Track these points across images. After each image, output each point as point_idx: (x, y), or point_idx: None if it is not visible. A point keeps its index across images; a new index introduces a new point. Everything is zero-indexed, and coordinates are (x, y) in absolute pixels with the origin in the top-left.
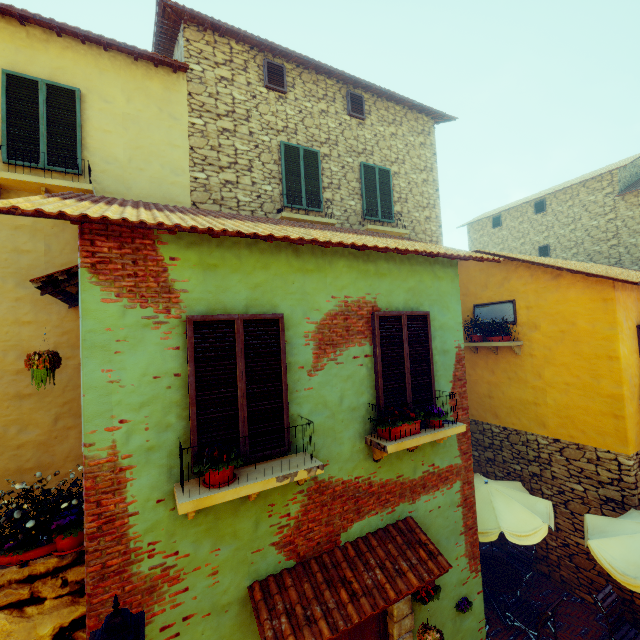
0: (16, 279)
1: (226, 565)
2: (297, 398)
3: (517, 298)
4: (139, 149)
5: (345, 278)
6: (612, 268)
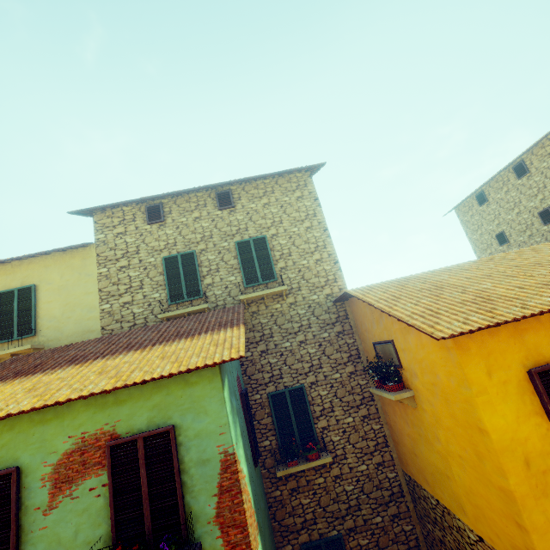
0: None
1: None
2: (32, 538)
3: (393, 338)
4: (68, 305)
5: (83, 416)
6: None
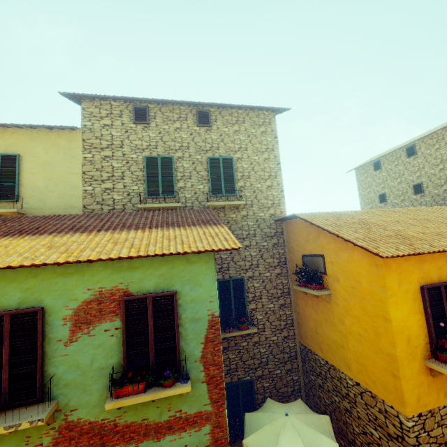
0: None
1: None
2: (54, 362)
3: (325, 253)
4: (52, 180)
5: (101, 274)
6: (443, 216)
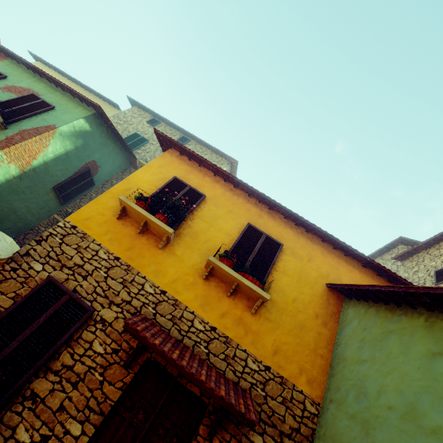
0: None
1: None
2: None
3: None
4: None
5: (40, 87)
6: None
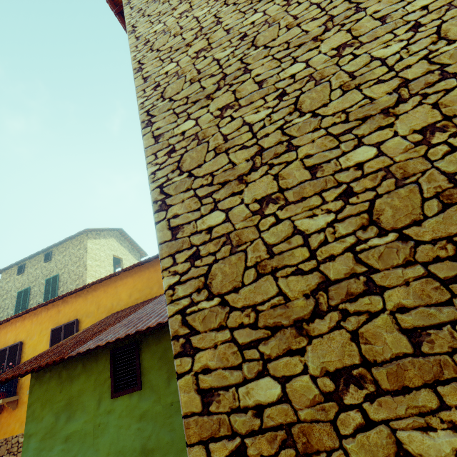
0: None
1: None
2: None
3: None
4: None
5: None
6: None
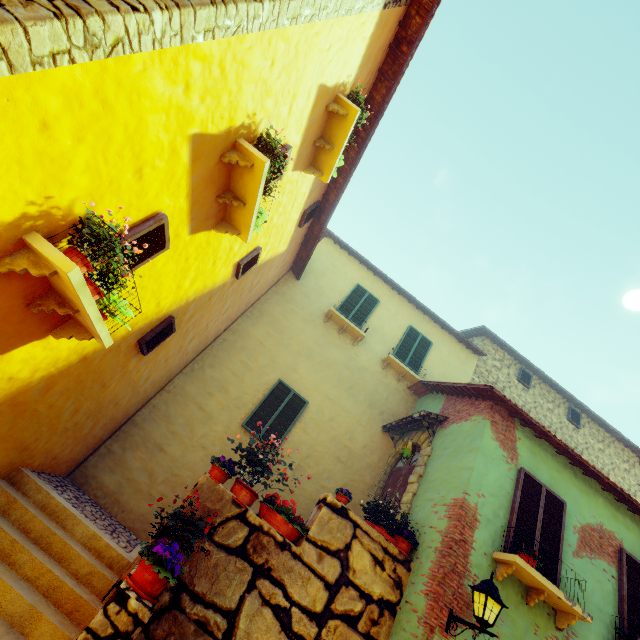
0: (369, 402)
1: (504, 639)
2: (563, 563)
3: None
4: (444, 377)
5: (602, 510)
6: None
